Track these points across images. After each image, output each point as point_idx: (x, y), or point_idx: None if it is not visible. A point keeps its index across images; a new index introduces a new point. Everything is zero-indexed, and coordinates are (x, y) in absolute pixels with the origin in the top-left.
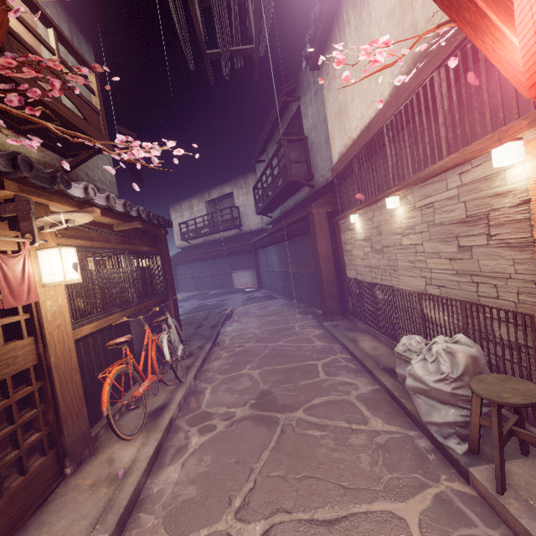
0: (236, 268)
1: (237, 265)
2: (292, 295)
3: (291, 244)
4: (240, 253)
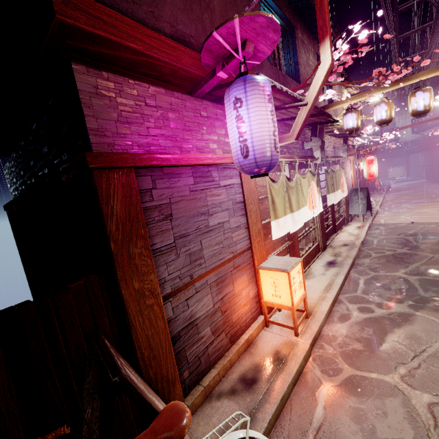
0: (391, 165)
1: (392, 163)
2: (428, 176)
3: (431, 152)
4: (396, 156)
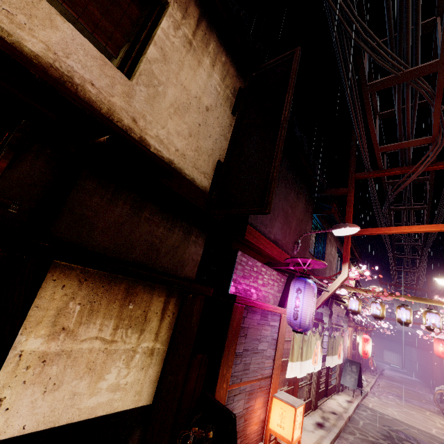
0: (387, 348)
1: (388, 346)
2: (422, 377)
3: (424, 352)
4: (392, 341)
